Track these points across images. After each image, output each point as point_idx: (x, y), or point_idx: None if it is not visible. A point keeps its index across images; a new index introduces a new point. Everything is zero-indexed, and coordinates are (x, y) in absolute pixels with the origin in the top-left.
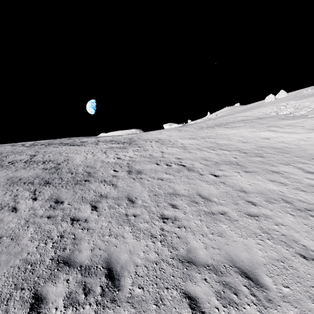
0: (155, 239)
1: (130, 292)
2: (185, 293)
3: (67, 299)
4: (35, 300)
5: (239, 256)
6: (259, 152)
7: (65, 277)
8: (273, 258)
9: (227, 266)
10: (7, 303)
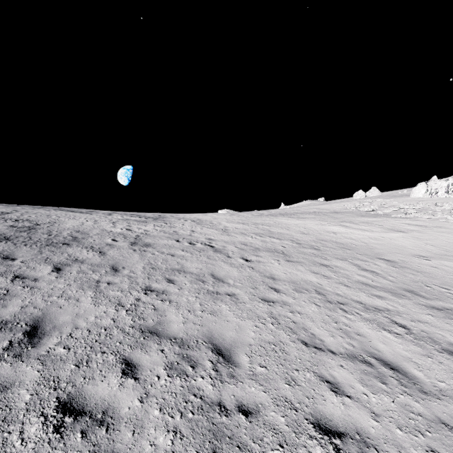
0: (121, 307)
1: (48, 351)
2: (126, 359)
3: None
4: None
5: (222, 334)
6: (316, 245)
7: None
8: (265, 341)
9: (201, 342)
10: None
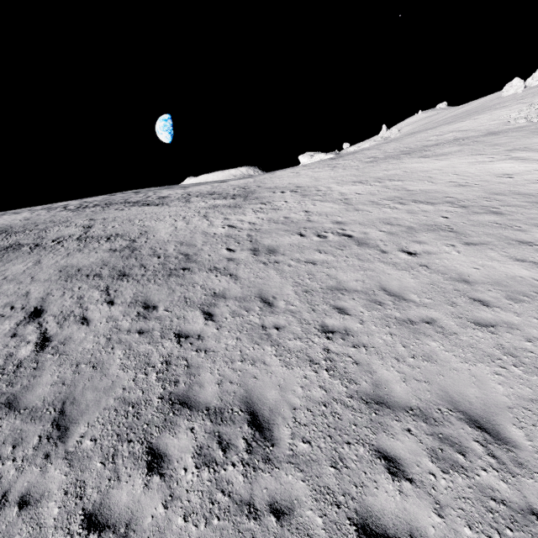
0: (317, 366)
1: (290, 448)
2: (378, 450)
3: (198, 456)
4: (151, 456)
5: (463, 395)
6: (491, 205)
7: (187, 425)
8: (524, 398)
9: (445, 410)
10: (113, 461)
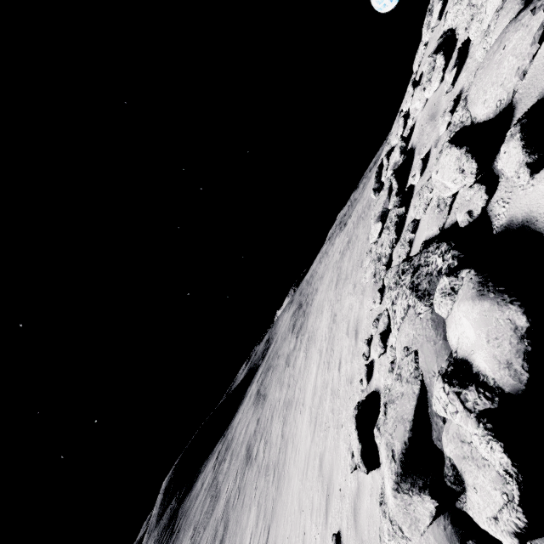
0: None
1: None
2: None
3: None
4: None
5: None
6: (279, 461)
7: None
8: None
9: None
10: None
